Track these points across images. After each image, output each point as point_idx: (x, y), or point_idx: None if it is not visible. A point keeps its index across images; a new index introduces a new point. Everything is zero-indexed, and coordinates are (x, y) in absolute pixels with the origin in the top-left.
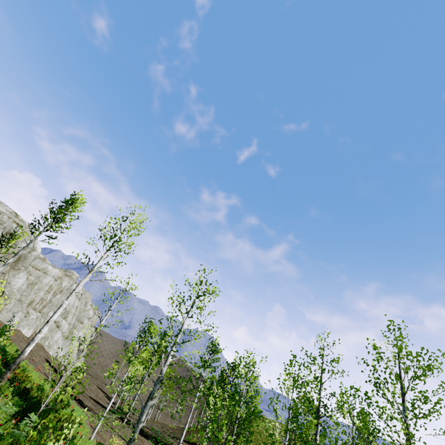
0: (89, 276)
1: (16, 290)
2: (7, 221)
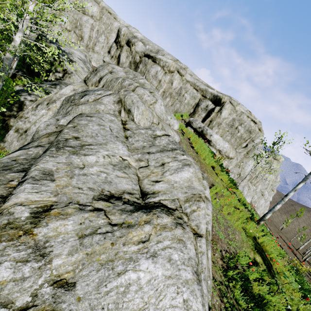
0: None
1: (246, 173)
2: (246, 120)
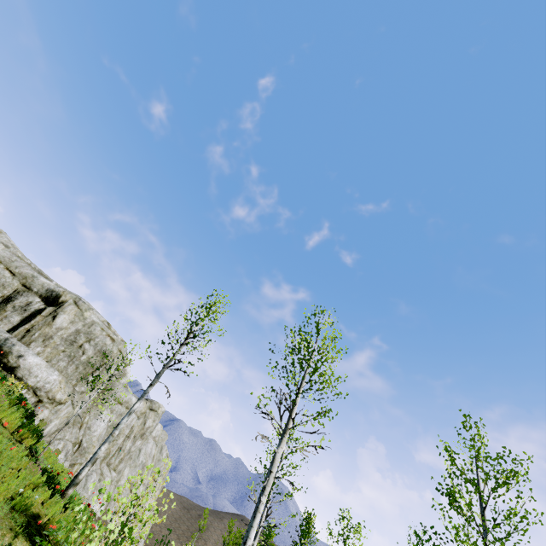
0: (285, 440)
1: (96, 438)
2: (100, 334)
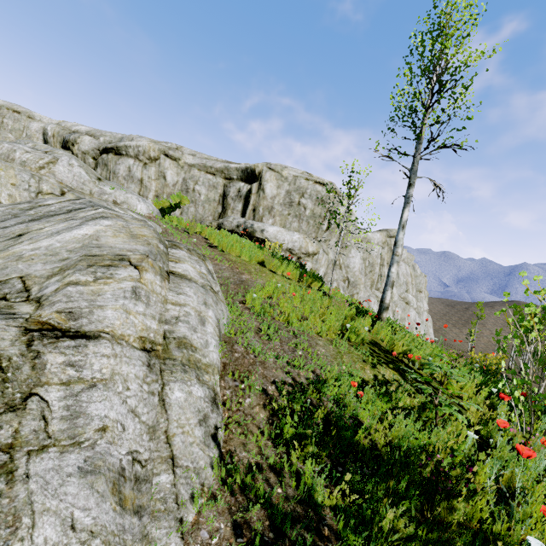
0: None
1: (357, 273)
2: (308, 185)
